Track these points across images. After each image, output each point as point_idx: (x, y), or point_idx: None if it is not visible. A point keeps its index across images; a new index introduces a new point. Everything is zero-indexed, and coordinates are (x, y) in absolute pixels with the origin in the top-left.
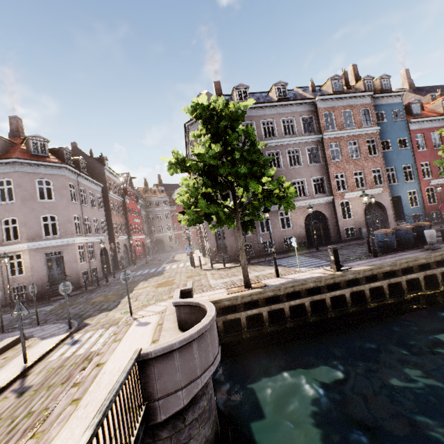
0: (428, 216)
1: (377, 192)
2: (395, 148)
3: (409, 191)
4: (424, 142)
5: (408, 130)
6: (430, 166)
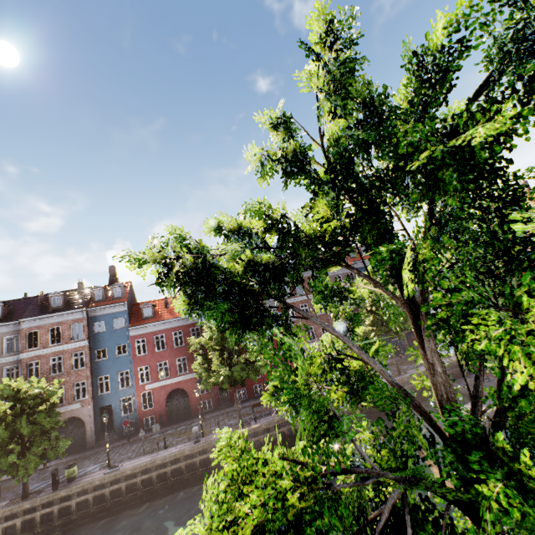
0: (134, 425)
1: (76, 407)
2: (113, 356)
3: (124, 397)
4: (147, 346)
5: (128, 337)
6: (150, 369)
